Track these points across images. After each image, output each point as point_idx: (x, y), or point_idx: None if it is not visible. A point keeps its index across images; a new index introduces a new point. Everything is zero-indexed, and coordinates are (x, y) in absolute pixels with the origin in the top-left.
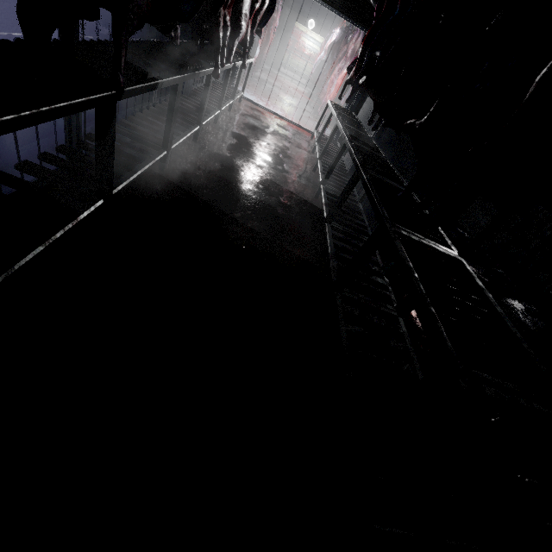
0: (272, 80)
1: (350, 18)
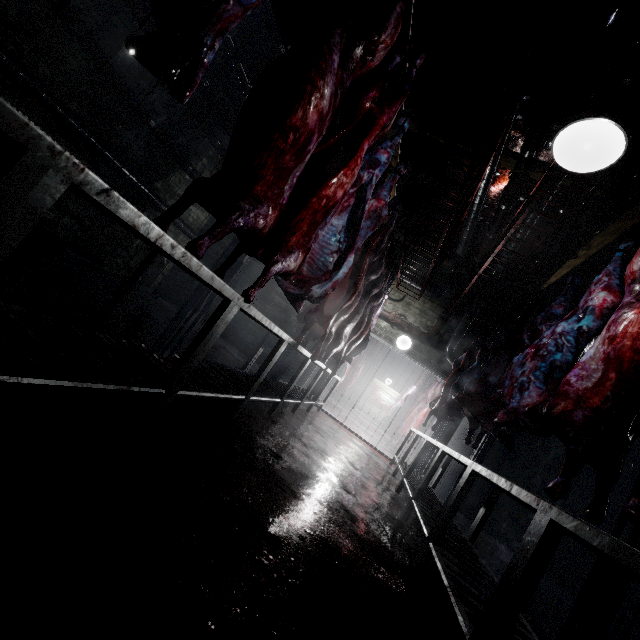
0: (349, 412)
1: (430, 368)
